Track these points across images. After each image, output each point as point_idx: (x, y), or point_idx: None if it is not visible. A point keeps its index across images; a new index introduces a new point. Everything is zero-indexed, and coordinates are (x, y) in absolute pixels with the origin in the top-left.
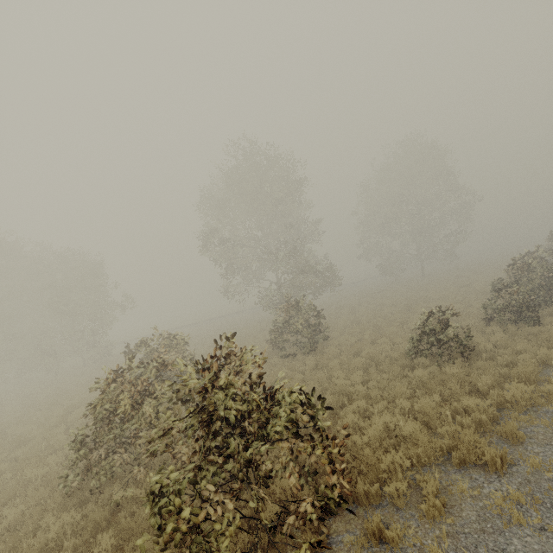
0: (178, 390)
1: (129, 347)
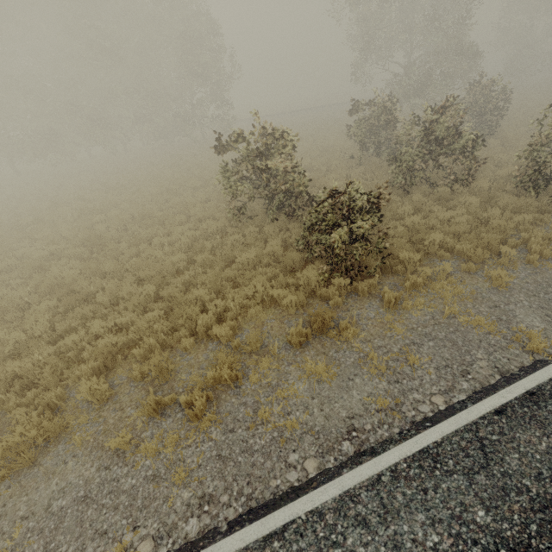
0: (546, 114)
1: (355, 106)
